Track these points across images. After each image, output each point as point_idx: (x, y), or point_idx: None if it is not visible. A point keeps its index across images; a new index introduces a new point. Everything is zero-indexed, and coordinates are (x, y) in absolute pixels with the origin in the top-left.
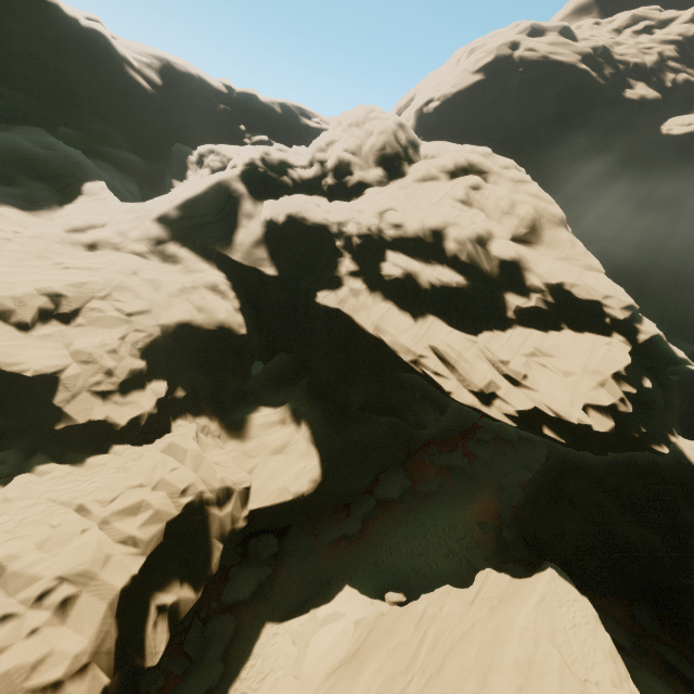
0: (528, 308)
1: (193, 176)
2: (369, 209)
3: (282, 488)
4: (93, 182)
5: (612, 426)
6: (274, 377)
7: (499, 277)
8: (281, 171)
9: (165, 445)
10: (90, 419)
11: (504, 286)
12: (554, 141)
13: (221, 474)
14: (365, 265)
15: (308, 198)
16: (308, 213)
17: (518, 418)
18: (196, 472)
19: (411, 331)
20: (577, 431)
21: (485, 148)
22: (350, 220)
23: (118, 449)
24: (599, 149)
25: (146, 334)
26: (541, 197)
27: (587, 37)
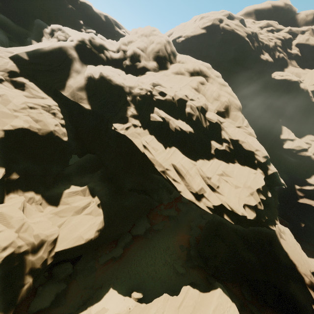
0: (221, 150)
1: (46, 40)
2: (147, 83)
3: (78, 236)
4: None
5: (255, 216)
6: (82, 168)
7: (209, 131)
8: (100, 50)
9: None
10: None
11: (211, 137)
12: (230, 70)
13: (37, 231)
14: (142, 113)
15: (114, 69)
16: (113, 77)
17: (213, 208)
18: (18, 232)
19: (163, 154)
20: (239, 217)
21: (208, 64)
22: (137, 87)
23: None
24: (247, 78)
25: None
26: (232, 95)
27: (250, 26)
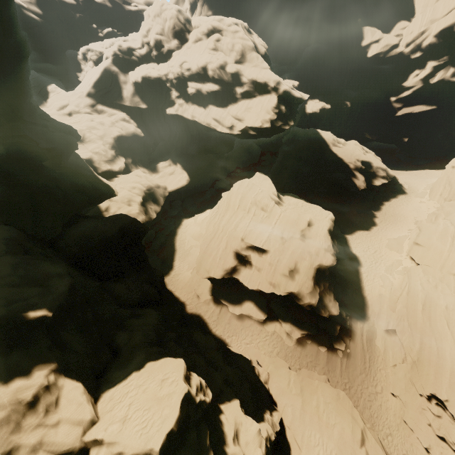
0: (244, 91)
1: (86, 68)
2: (175, 65)
3: (176, 183)
4: (50, 86)
5: (269, 124)
6: (161, 152)
7: (232, 81)
8: (130, 54)
9: (133, 173)
10: (107, 168)
11: (235, 85)
12: None
13: (154, 180)
14: (182, 91)
15: (148, 66)
16: (150, 73)
17: (242, 131)
18: (146, 179)
19: (204, 113)
20: (260, 129)
21: (219, 16)
22: (169, 72)
23: (120, 176)
24: None
25: (109, 141)
26: (244, 38)
27: None
